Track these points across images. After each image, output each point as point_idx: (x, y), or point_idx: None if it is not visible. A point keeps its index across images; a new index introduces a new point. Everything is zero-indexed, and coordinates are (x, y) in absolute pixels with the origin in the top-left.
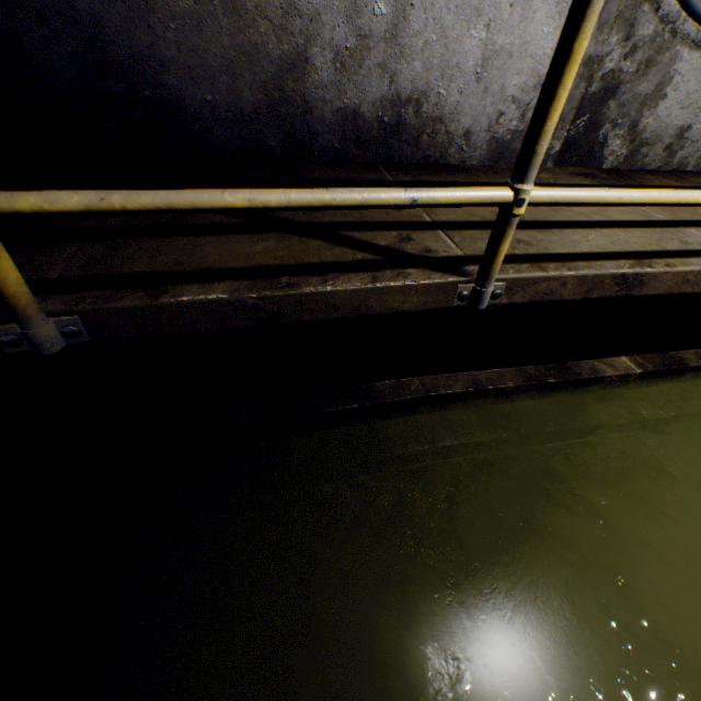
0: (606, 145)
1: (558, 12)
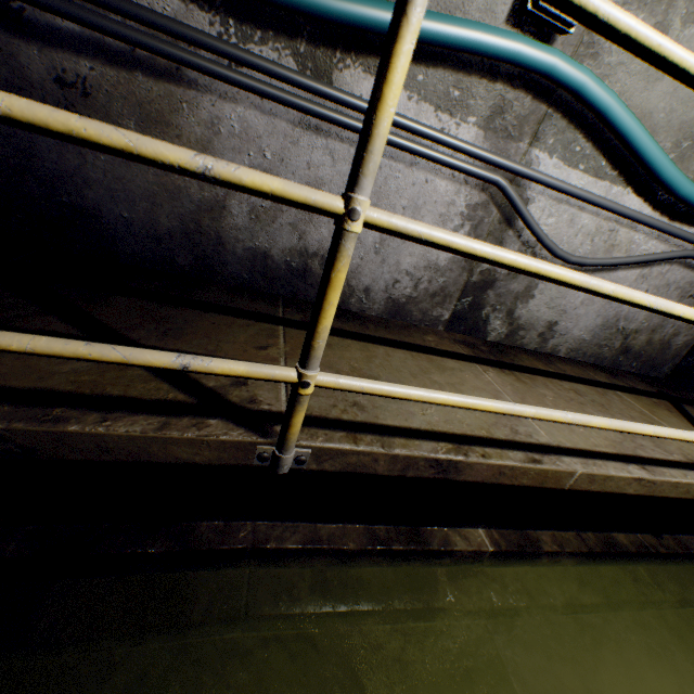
0: (489, 322)
1: (442, 221)
